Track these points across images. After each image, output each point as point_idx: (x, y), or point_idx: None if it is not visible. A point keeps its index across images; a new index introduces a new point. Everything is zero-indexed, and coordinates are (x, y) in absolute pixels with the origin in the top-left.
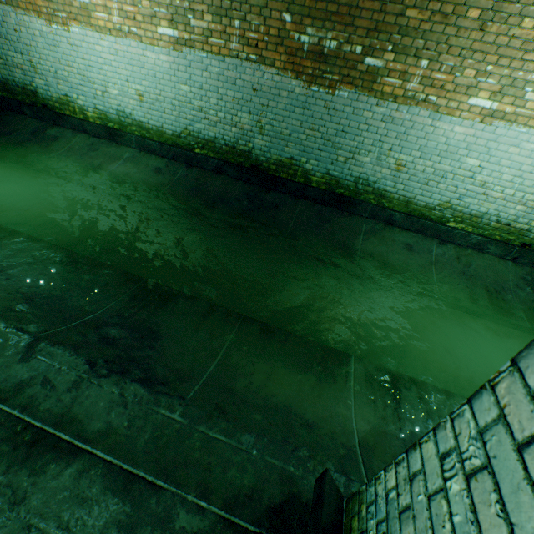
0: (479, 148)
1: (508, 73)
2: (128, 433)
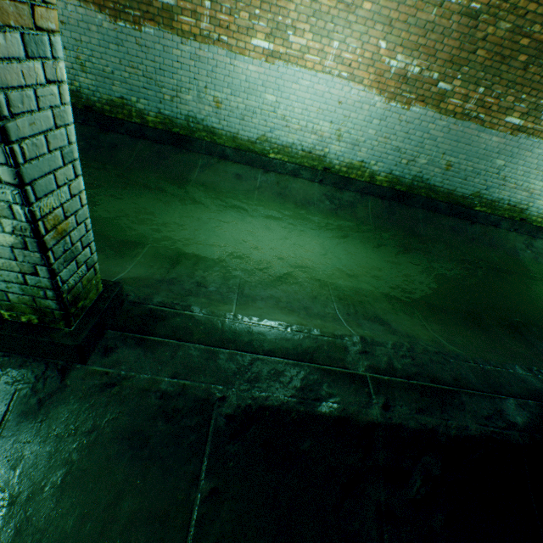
0: (272, 86)
1: (272, 17)
2: None
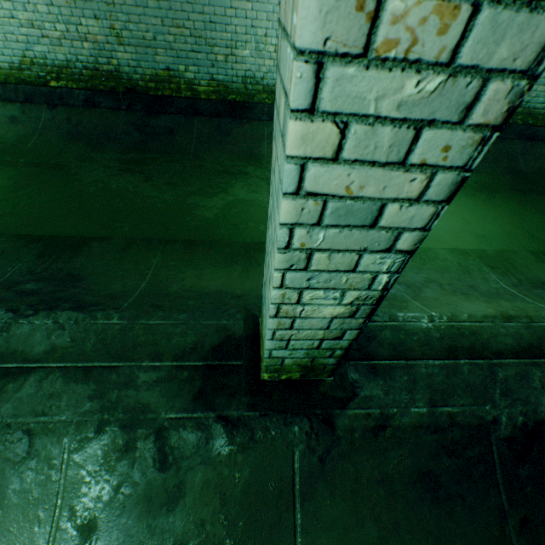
0: None
1: None
2: (74, 345)
